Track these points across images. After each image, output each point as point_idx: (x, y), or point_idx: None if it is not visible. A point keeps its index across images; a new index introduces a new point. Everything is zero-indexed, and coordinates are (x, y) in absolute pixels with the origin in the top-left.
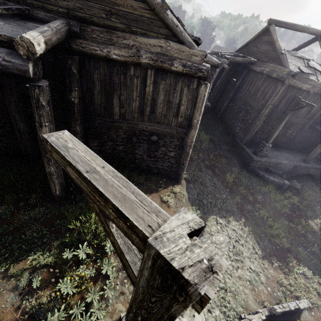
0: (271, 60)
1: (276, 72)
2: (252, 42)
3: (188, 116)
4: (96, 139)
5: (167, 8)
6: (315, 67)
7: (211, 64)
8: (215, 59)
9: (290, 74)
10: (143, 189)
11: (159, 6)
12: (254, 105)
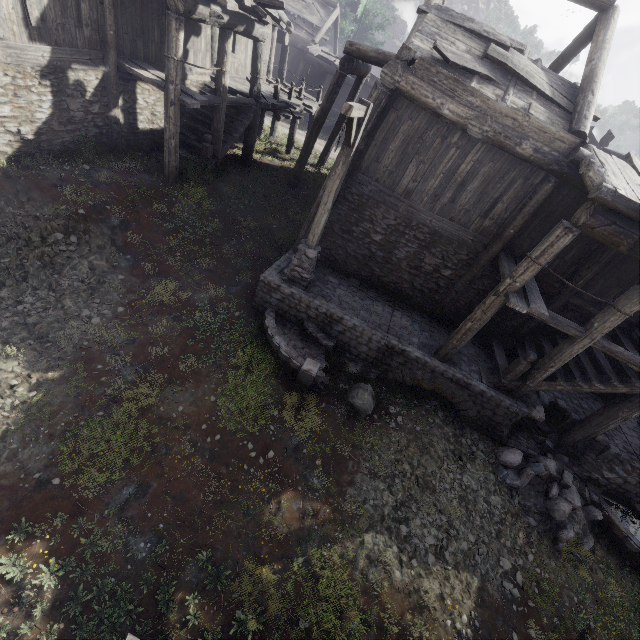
0: None
1: None
2: None
3: None
4: None
5: None
6: (508, 65)
7: None
8: None
9: (407, 61)
10: None
11: None
12: None
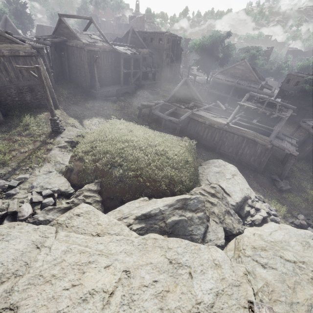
0: (73, 38)
1: (79, 45)
2: (58, 27)
3: None
4: (1, 98)
5: (4, 33)
6: (95, 38)
7: (38, 48)
8: (39, 45)
9: (85, 45)
10: (41, 112)
11: (0, 33)
12: (80, 65)
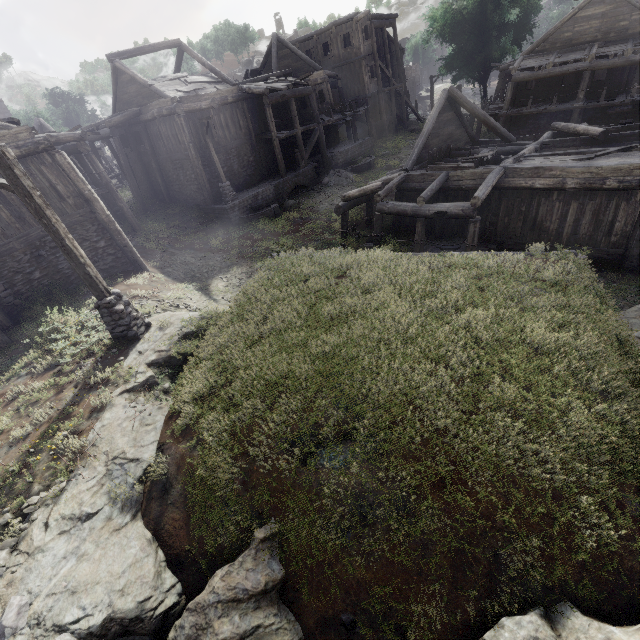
0: (151, 99)
1: (164, 108)
2: (117, 91)
3: (75, 193)
4: None
5: None
6: (197, 81)
7: (73, 140)
8: (72, 132)
9: (176, 102)
10: None
11: None
12: (180, 156)
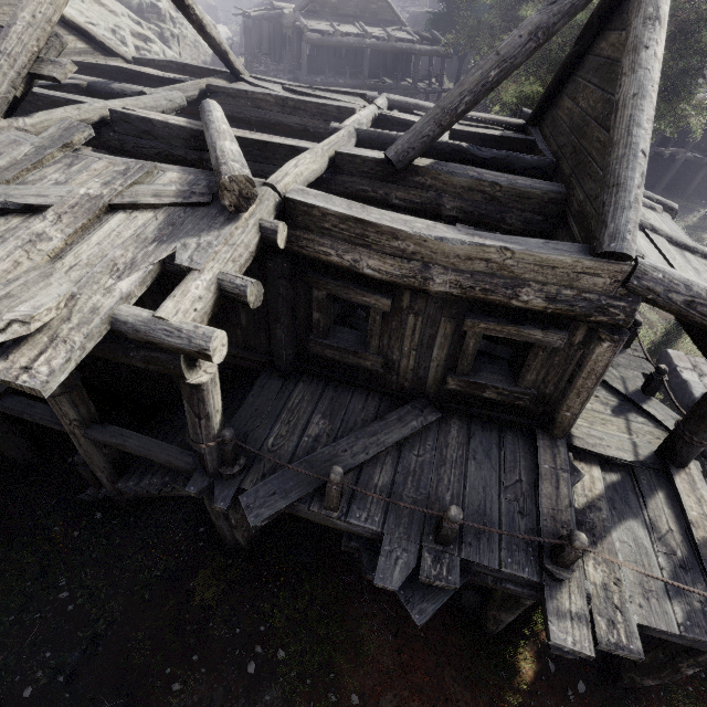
0: None
1: None
2: None
3: None
4: None
5: None
6: None
7: None
8: None
9: None
10: None
11: None
12: None
